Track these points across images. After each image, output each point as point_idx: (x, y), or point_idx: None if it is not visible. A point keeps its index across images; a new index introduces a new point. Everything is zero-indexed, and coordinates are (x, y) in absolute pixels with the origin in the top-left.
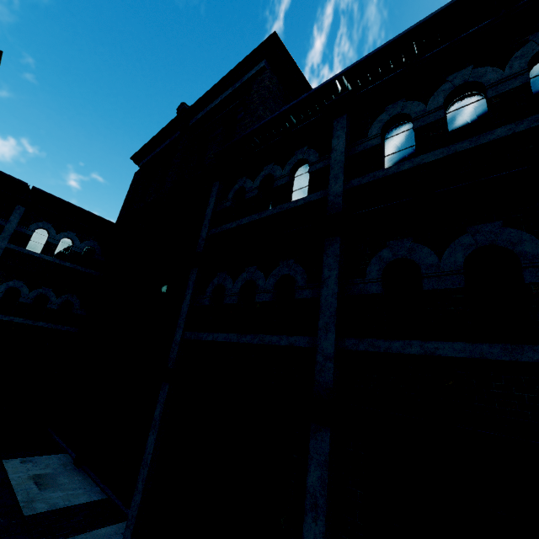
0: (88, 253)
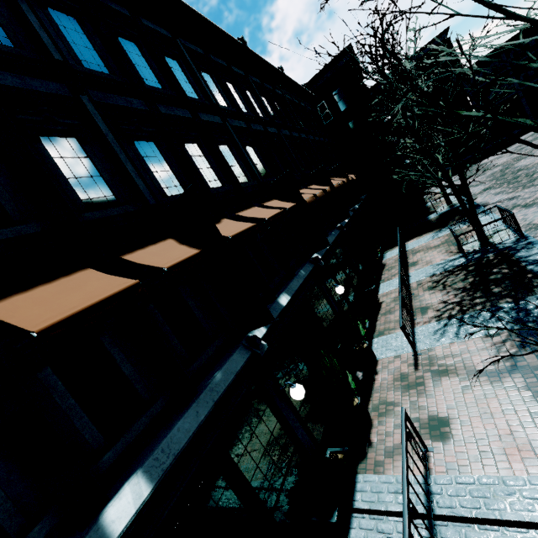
0: None
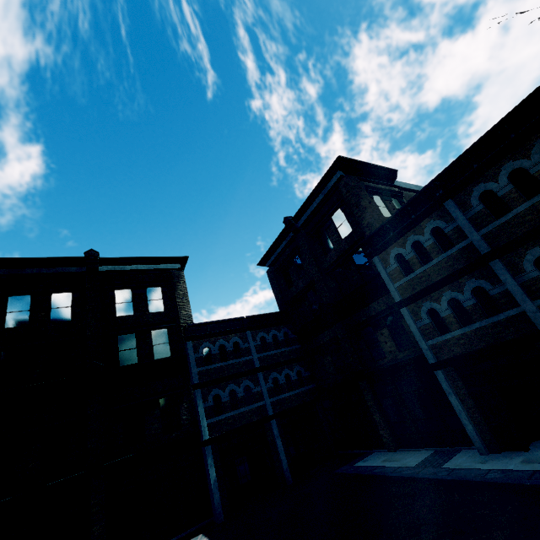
0: (285, 337)
